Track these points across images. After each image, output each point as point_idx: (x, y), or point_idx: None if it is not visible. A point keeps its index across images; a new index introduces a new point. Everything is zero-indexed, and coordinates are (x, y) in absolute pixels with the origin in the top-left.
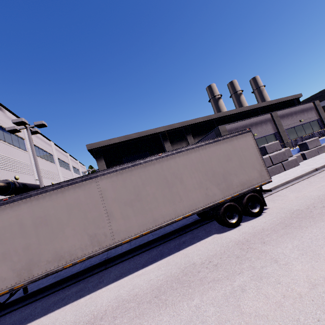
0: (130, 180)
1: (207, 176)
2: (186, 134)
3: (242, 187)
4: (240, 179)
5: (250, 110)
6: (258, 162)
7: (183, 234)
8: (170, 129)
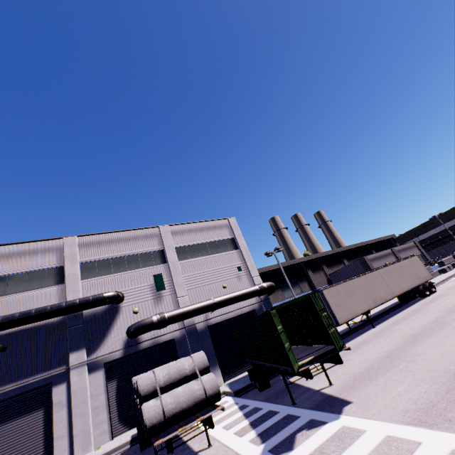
0: (387, 272)
1: (410, 273)
2: (321, 264)
3: (424, 279)
4: (422, 275)
5: (362, 246)
6: (425, 269)
7: (401, 306)
8: (310, 259)
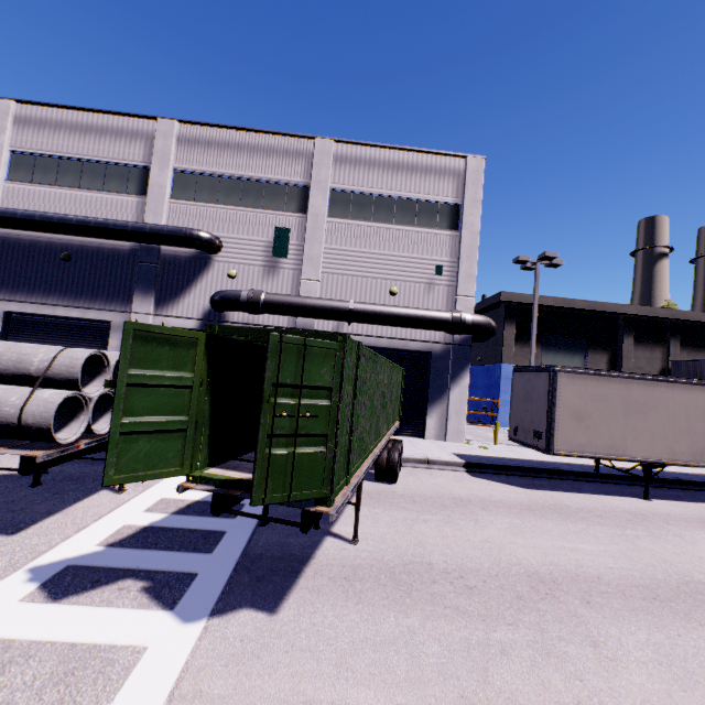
0: None
1: None
2: (671, 335)
3: None
4: None
5: None
6: None
7: None
8: (647, 315)
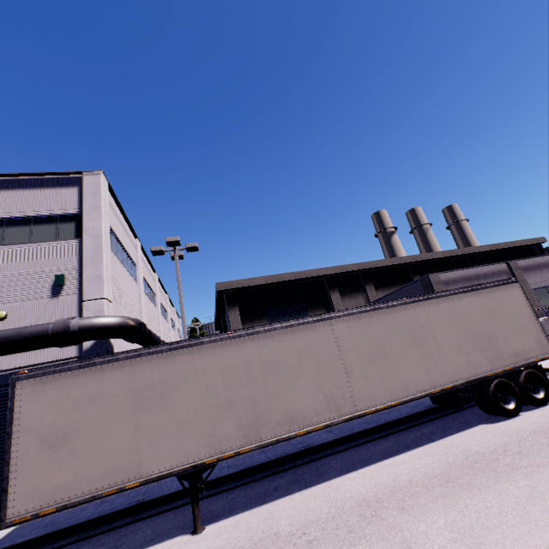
0: (370, 327)
1: (467, 337)
2: (364, 282)
3: (516, 358)
4: (512, 346)
5: (464, 256)
6: (533, 326)
7: (419, 424)
8: (341, 272)
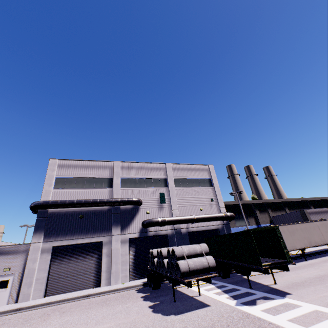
0: (323, 225)
1: None
2: (267, 208)
3: None
4: None
5: (302, 201)
6: None
7: None
8: (259, 202)
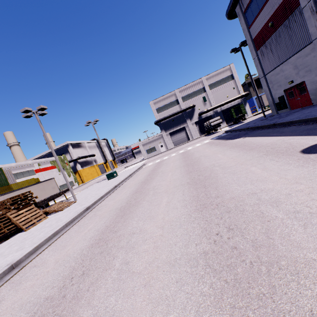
0: None
1: None
2: None
3: None
4: None
5: None
6: None
7: None
8: None
